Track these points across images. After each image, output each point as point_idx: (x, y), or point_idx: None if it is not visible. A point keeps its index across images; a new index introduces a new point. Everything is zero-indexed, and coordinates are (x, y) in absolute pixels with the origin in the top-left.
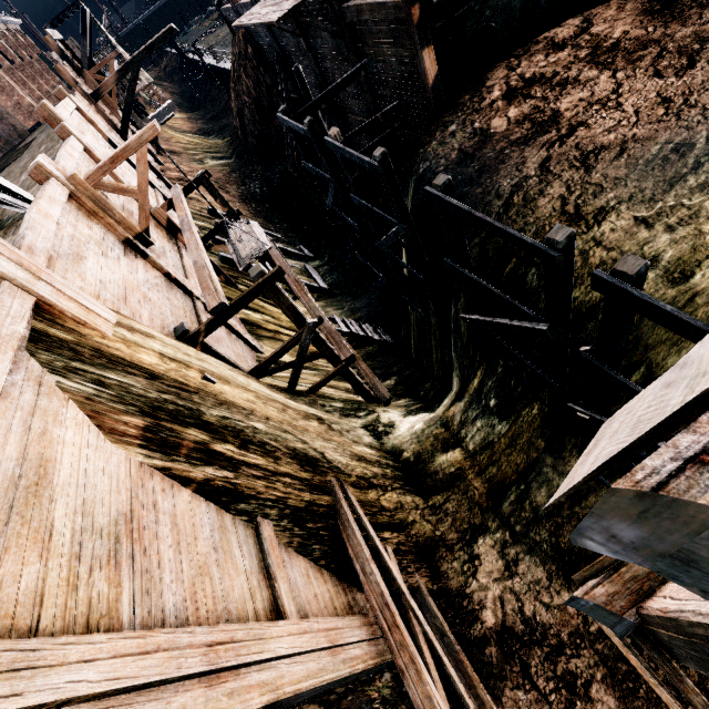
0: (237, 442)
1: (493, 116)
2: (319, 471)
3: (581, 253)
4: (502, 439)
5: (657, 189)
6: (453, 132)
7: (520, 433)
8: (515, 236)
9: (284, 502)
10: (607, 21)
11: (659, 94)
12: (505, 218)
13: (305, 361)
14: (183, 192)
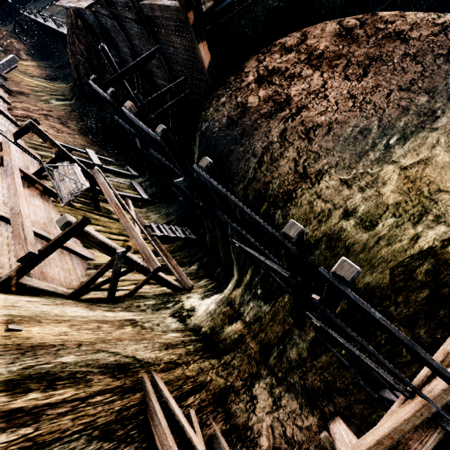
0: (43, 385)
1: (249, 94)
2: (131, 373)
3: (308, 202)
4: (267, 315)
5: (352, 160)
6: (224, 102)
7: (277, 312)
8: (260, 223)
9: (92, 425)
10: (316, 37)
11: (349, 92)
12: (259, 172)
13: (121, 275)
14: (14, 135)
